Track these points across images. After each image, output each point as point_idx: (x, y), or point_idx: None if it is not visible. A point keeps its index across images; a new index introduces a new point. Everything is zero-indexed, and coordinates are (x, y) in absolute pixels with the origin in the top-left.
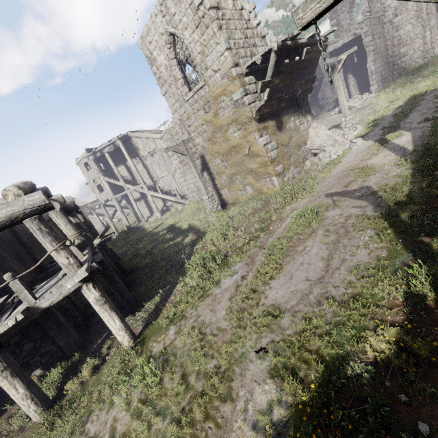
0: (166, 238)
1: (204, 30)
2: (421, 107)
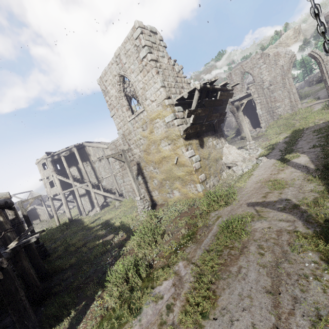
0: (98, 234)
1: (145, 74)
2: (305, 138)
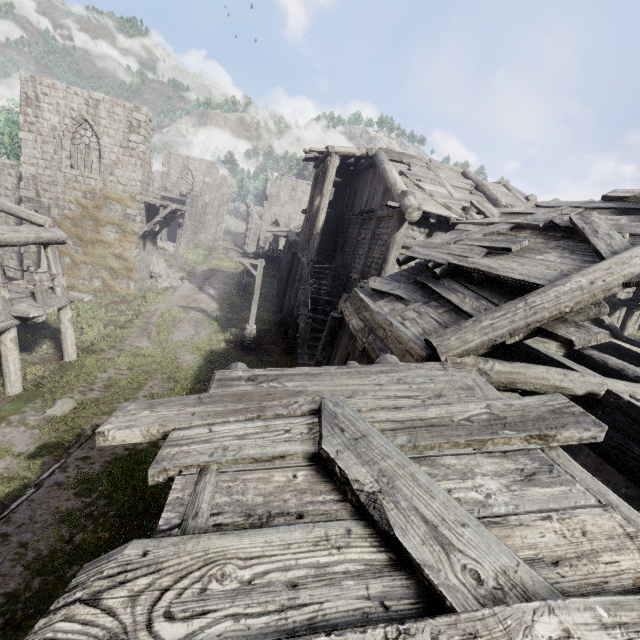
0: None
1: (128, 155)
2: (217, 278)
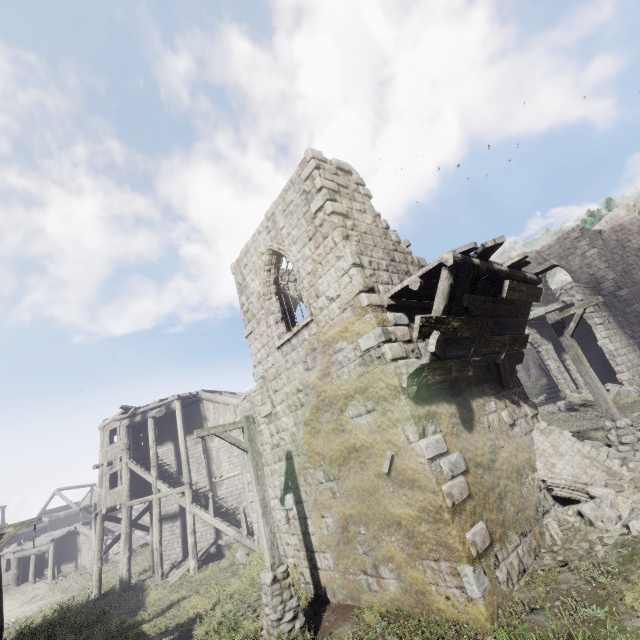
0: None
1: (320, 242)
2: None
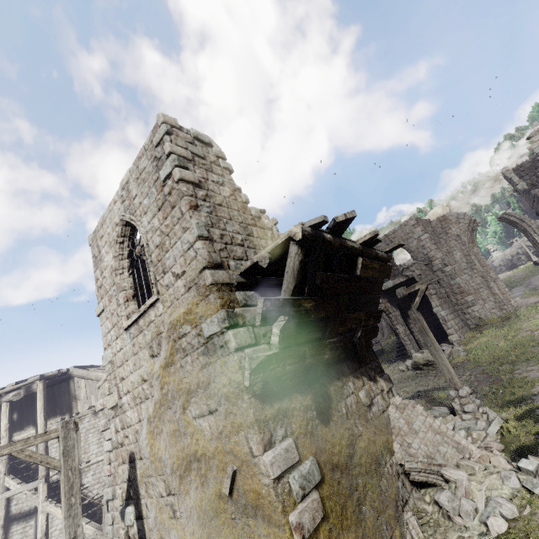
0: None
1: (168, 211)
2: None
